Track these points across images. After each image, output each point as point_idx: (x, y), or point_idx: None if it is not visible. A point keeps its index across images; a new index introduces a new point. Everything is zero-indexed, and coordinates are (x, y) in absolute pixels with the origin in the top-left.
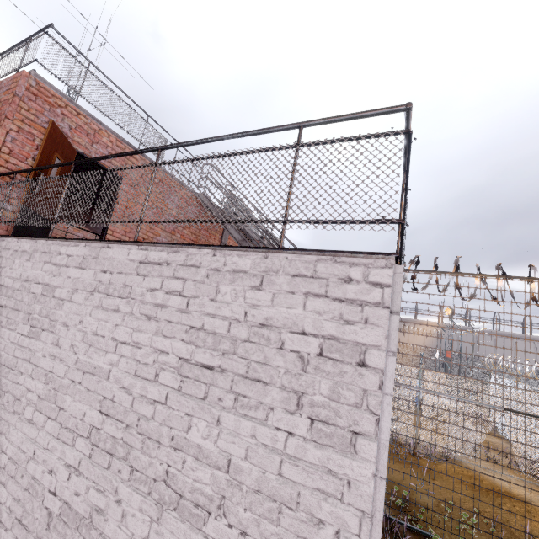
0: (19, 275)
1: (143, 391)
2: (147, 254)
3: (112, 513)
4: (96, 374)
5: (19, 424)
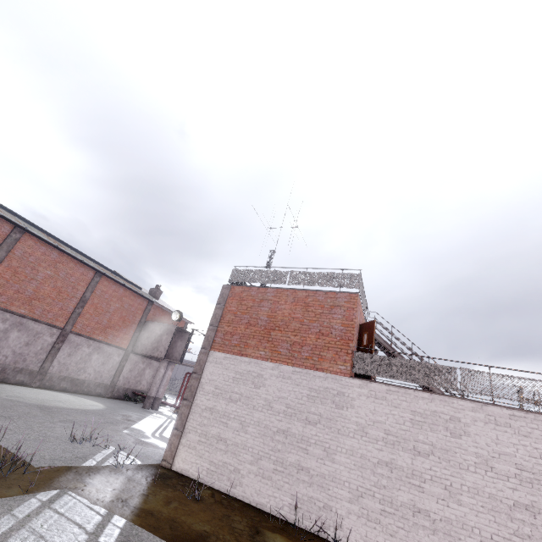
0: (427, 408)
1: (535, 461)
2: (512, 412)
3: (541, 502)
4: (507, 455)
5: (468, 473)
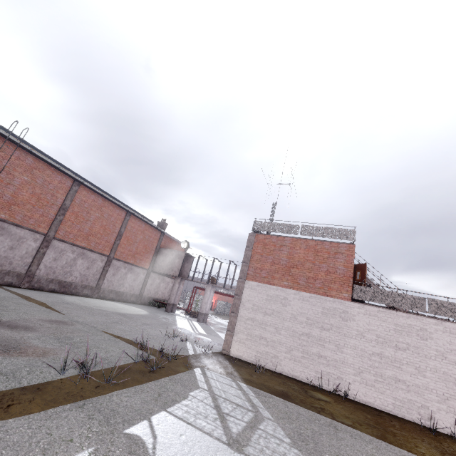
0: (405, 322)
1: None
2: None
3: None
4: (455, 351)
5: (430, 360)
